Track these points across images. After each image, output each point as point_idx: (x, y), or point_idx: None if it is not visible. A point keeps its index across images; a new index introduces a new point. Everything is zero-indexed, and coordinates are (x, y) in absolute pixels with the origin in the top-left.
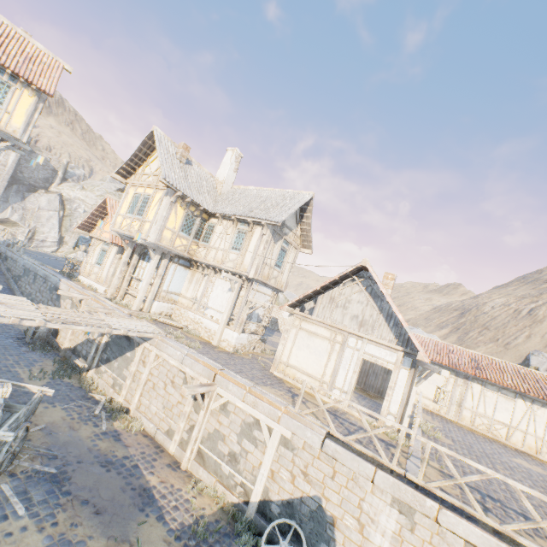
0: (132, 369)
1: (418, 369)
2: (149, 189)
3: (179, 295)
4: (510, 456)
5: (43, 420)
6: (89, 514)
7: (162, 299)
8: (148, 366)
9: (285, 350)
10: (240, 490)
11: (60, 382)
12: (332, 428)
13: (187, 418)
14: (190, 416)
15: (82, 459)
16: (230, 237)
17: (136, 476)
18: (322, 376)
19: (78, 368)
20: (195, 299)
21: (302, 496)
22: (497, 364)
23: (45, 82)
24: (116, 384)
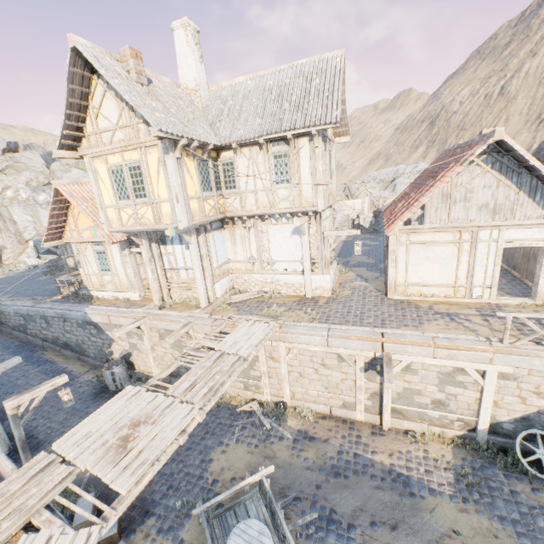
0: (262, 369)
1: None
2: (127, 153)
3: (228, 262)
4: None
5: (240, 469)
6: (389, 534)
7: (219, 277)
8: (282, 361)
9: (398, 272)
10: (459, 424)
11: None
12: None
13: (363, 389)
14: (365, 387)
15: (316, 483)
16: (265, 169)
17: (369, 466)
18: (456, 281)
19: None
20: (252, 259)
21: (538, 410)
22: None
23: None
24: (249, 386)
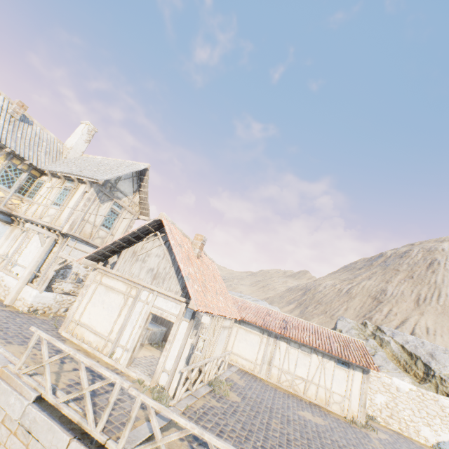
0: None
1: (195, 320)
2: None
3: None
4: (298, 409)
5: None
6: None
7: None
8: None
9: (80, 307)
10: None
11: None
12: (47, 389)
13: None
14: None
15: None
16: (55, 193)
17: None
18: (109, 333)
19: None
20: (6, 256)
21: None
22: (302, 324)
23: None
24: None
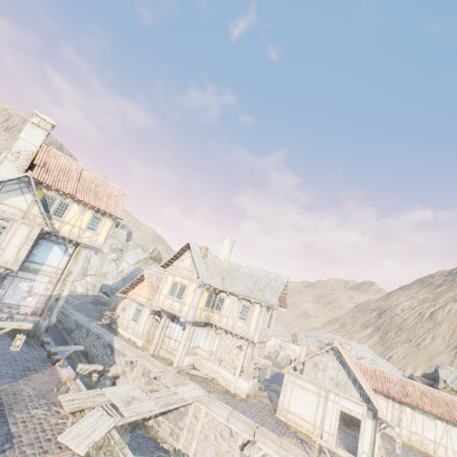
0: (187, 422)
1: (378, 420)
2: (184, 279)
3: (198, 347)
4: None
5: None
6: None
7: (189, 354)
8: (200, 420)
9: (285, 399)
10: None
11: (136, 434)
12: None
13: None
14: None
15: None
16: (237, 309)
17: None
18: (314, 421)
19: (141, 419)
20: (211, 352)
21: None
22: (418, 389)
23: (118, 210)
24: (174, 432)
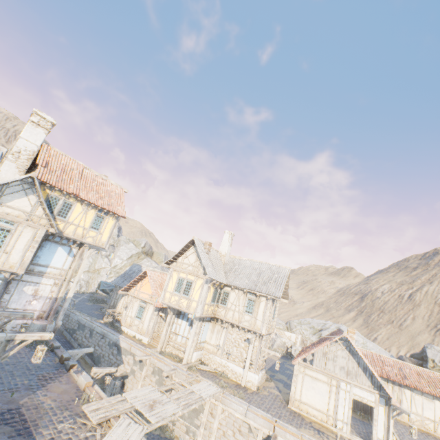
0: (203, 419)
1: (390, 407)
2: (190, 275)
3: (204, 342)
4: None
5: None
6: None
7: (197, 349)
8: (217, 417)
9: (296, 390)
10: None
11: (153, 435)
12: None
13: None
14: None
15: None
16: (242, 302)
17: None
18: (327, 411)
19: None
20: (218, 346)
21: None
22: (414, 371)
23: (120, 208)
24: (189, 430)
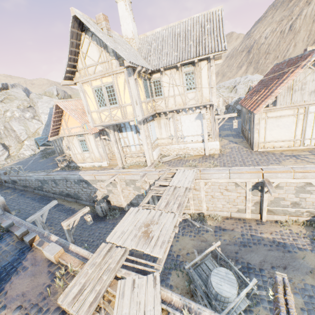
0: (189, 196)
1: None
2: (105, 78)
3: (157, 140)
4: None
5: (189, 248)
6: (283, 271)
7: (154, 148)
8: (202, 190)
9: (260, 135)
10: (306, 214)
11: None
12: None
13: (250, 201)
14: (251, 199)
15: (235, 251)
16: (180, 82)
17: (261, 240)
18: (294, 137)
19: None
20: (171, 136)
21: None
22: None
23: None
24: None
